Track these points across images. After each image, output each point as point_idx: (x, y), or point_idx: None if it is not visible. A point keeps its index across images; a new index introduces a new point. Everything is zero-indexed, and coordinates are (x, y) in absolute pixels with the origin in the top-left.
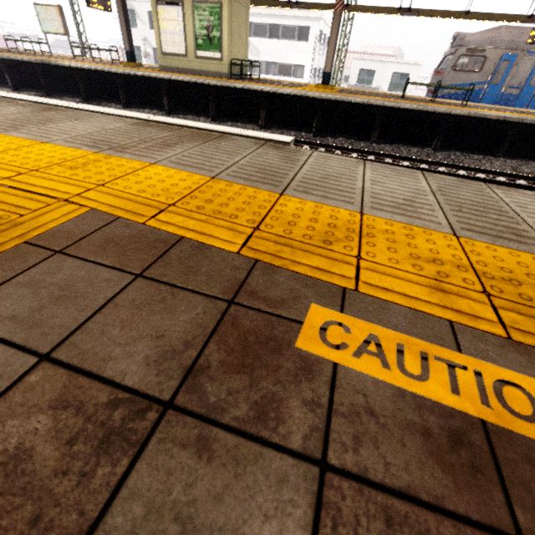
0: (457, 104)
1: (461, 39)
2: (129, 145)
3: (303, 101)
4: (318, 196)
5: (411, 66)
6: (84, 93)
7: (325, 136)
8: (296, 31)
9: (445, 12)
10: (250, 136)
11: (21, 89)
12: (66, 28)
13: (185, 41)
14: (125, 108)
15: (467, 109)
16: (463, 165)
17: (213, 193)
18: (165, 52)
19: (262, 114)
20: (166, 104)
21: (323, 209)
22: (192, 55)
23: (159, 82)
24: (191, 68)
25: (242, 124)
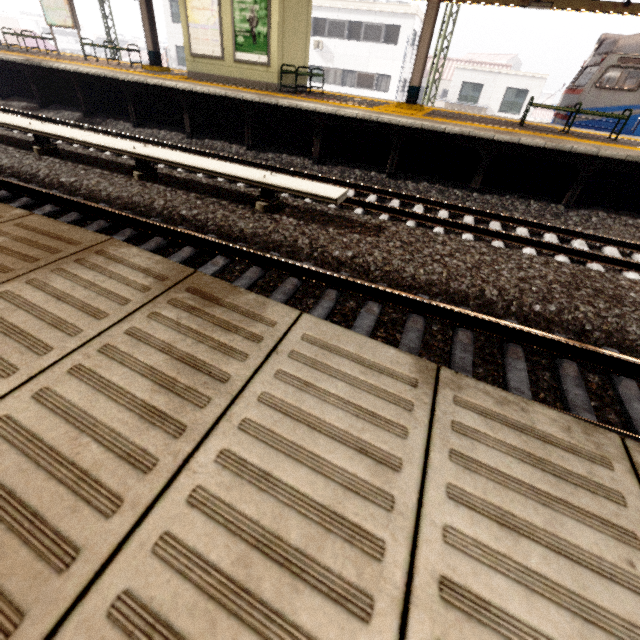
0: (603, 138)
1: (612, 44)
2: None
3: (373, 128)
4: None
5: (532, 80)
6: (84, 105)
7: (404, 179)
8: (382, 31)
9: (592, 4)
10: (277, 186)
11: (11, 98)
12: (75, 19)
13: (222, 38)
14: (136, 128)
15: (622, 149)
16: (614, 239)
17: None
18: (195, 53)
19: (316, 144)
20: (188, 125)
21: None
22: (230, 58)
23: (178, 94)
24: (229, 76)
25: (289, 157)
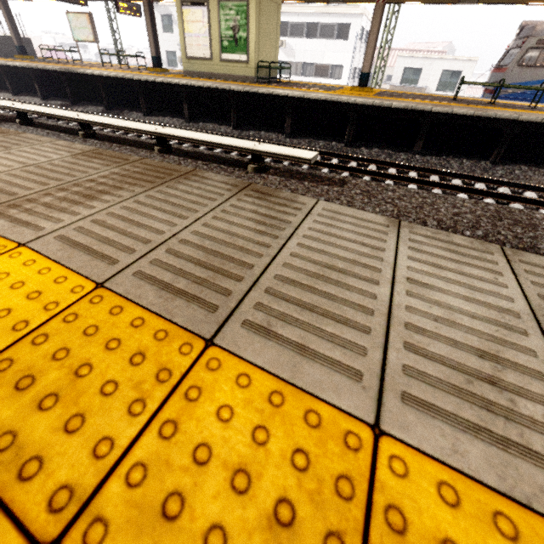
0: (524, 107)
1: (531, 29)
2: (28, 198)
3: (334, 107)
4: (289, 348)
5: (465, 62)
6: (106, 101)
7: (359, 146)
8: (335, 29)
9: None
10: (265, 151)
11: (49, 99)
12: (96, 35)
13: (211, 43)
14: (146, 116)
15: (539, 114)
16: (533, 185)
17: (61, 344)
18: (189, 56)
19: (288, 122)
20: (186, 112)
21: (285, 410)
22: (217, 58)
23: (179, 88)
24: (216, 73)
25: (266, 133)
